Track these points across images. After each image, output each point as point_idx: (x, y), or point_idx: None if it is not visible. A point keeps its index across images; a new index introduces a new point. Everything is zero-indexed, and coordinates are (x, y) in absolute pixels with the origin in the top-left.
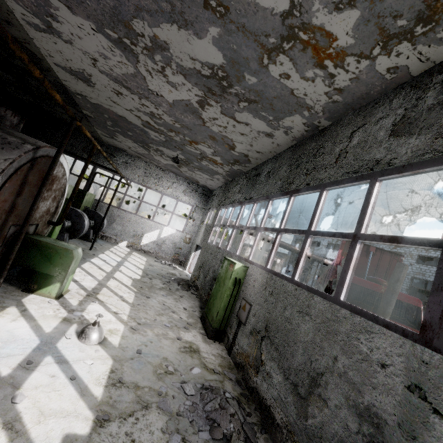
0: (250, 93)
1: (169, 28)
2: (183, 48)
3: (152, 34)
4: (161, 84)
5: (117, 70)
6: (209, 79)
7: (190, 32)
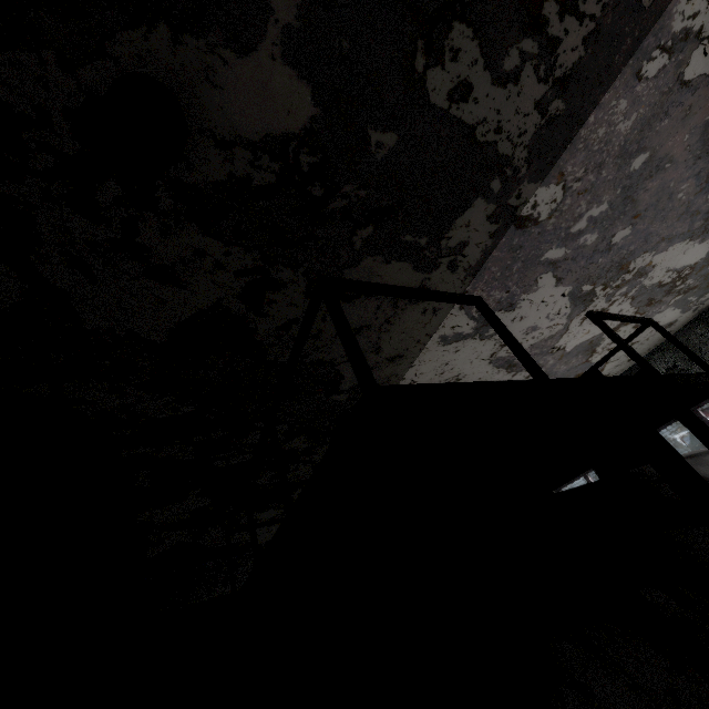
0: (697, 281)
1: (677, 246)
2: (668, 264)
3: (645, 264)
4: (582, 329)
5: (527, 344)
6: (662, 288)
7: (697, 240)
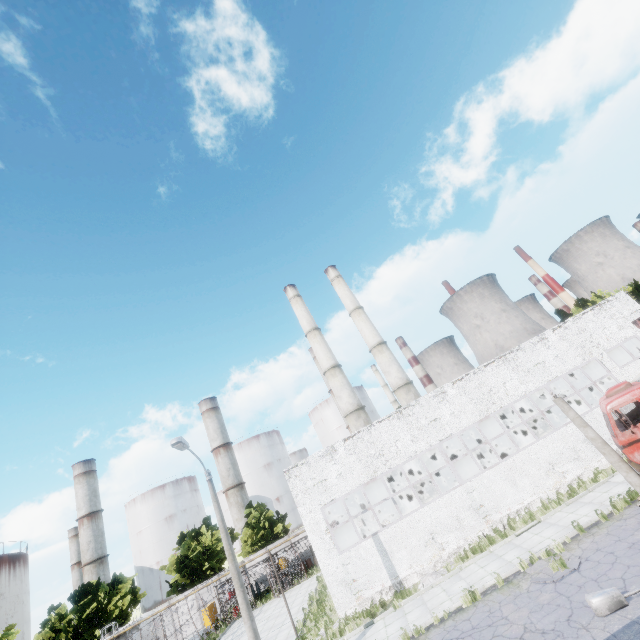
0: None
1: None
2: None
3: None
4: None
5: None
6: None
7: None
